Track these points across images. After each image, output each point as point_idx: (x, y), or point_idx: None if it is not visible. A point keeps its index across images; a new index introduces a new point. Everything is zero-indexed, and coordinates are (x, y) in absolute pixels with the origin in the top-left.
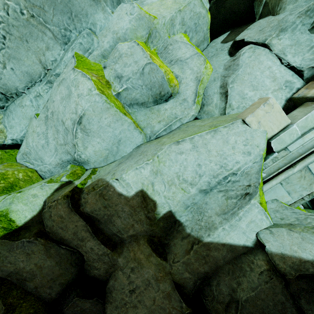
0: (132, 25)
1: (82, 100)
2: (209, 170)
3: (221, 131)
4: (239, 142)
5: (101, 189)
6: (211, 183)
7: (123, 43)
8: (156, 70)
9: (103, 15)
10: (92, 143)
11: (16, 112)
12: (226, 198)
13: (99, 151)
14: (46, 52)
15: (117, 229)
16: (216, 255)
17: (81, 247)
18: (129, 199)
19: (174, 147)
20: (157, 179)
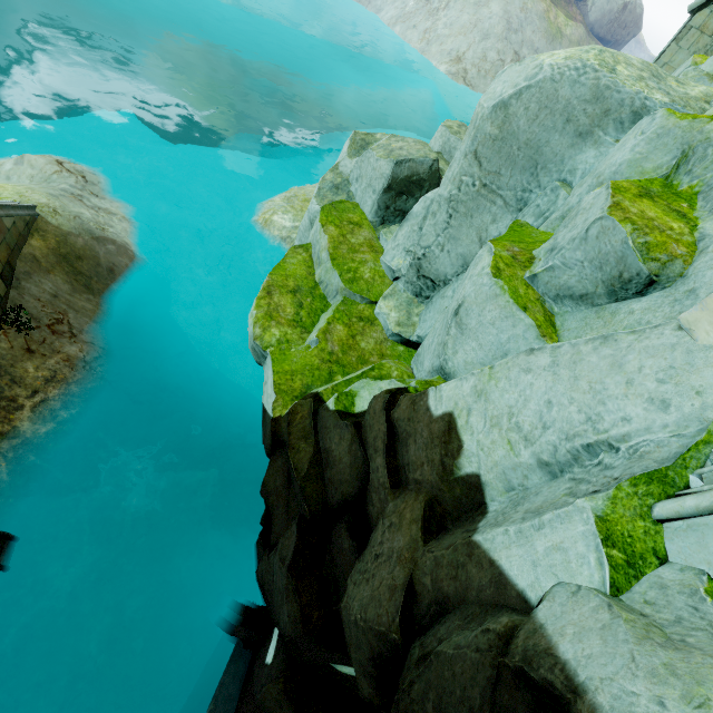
0: (635, 154)
1: (469, 282)
2: (562, 420)
3: (618, 341)
4: (649, 370)
5: (417, 395)
6: (559, 451)
7: (594, 191)
8: (612, 229)
9: (593, 153)
10: (465, 347)
11: (435, 304)
12: (566, 494)
13: (471, 363)
14: (490, 226)
15: (408, 460)
16: (473, 574)
17: (372, 460)
18: (432, 419)
19: (523, 358)
20: (477, 406)
